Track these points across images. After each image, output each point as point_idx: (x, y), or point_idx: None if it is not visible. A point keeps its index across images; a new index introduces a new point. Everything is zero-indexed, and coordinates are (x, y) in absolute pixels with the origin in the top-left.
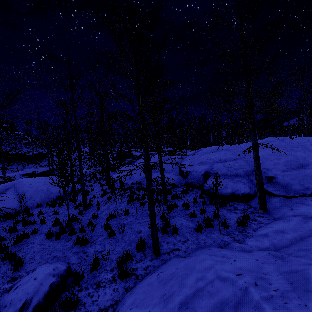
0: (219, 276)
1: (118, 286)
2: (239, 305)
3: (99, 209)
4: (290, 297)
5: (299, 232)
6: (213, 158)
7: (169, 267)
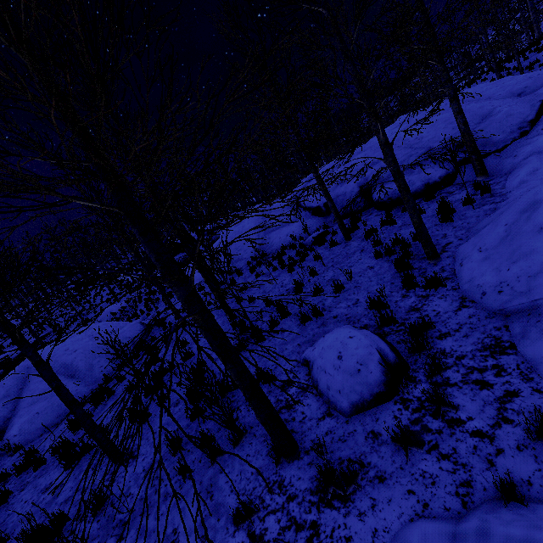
0: None
1: (440, 294)
2: None
3: (253, 301)
4: None
5: None
6: (356, 168)
7: (483, 240)
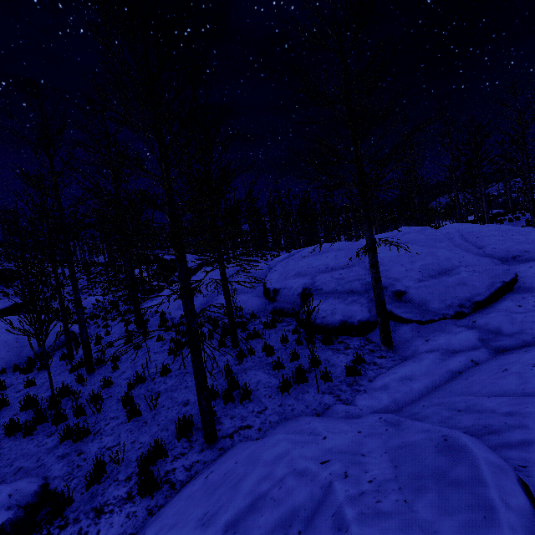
0: (293, 469)
1: (137, 507)
2: (315, 515)
3: (116, 369)
4: (388, 490)
5: (433, 377)
6: (317, 265)
7: (226, 461)
